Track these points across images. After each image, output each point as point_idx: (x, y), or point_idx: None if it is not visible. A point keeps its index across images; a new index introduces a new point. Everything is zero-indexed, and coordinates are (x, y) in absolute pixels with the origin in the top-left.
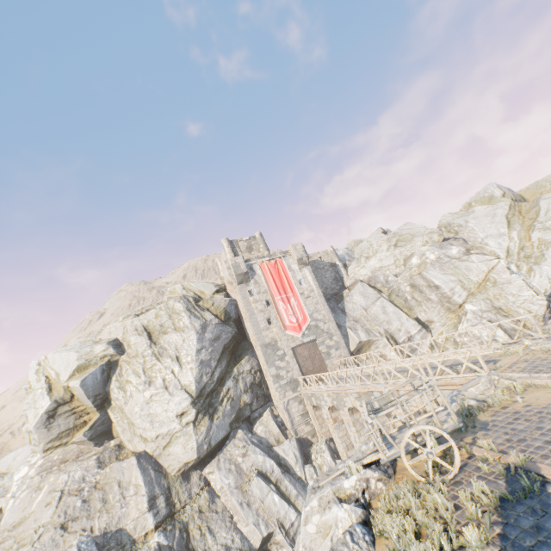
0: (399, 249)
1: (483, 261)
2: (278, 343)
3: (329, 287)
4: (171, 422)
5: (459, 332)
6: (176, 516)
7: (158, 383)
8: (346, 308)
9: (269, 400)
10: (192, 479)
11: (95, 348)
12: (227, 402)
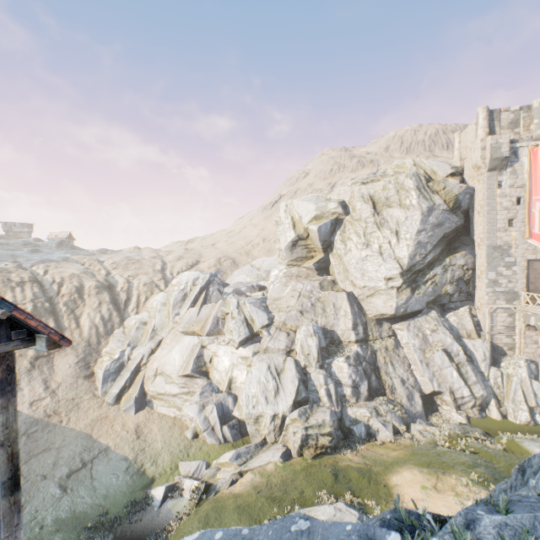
0: None
1: None
2: (511, 249)
3: None
4: (378, 281)
5: None
6: (368, 342)
7: (374, 248)
8: None
9: (468, 299)
10: (383, 326)
11: (328, 204)
12: (430, 285)
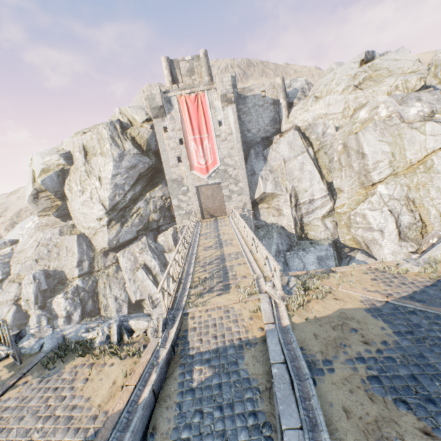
0: (356, 93)
1: (436, 135)
2: (184, 180)
3: (262, 129)
4: (94, 222)
5: (356, 211)
6: (93, 273)
7: (88, 194)
8: (269, 156)
9: None
10: (109, 256)
11: (53, 157)
12: (136, 217)
